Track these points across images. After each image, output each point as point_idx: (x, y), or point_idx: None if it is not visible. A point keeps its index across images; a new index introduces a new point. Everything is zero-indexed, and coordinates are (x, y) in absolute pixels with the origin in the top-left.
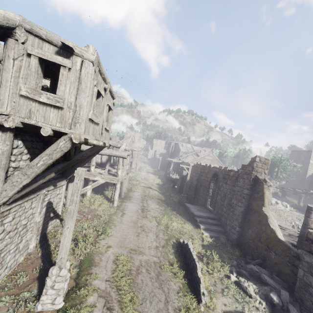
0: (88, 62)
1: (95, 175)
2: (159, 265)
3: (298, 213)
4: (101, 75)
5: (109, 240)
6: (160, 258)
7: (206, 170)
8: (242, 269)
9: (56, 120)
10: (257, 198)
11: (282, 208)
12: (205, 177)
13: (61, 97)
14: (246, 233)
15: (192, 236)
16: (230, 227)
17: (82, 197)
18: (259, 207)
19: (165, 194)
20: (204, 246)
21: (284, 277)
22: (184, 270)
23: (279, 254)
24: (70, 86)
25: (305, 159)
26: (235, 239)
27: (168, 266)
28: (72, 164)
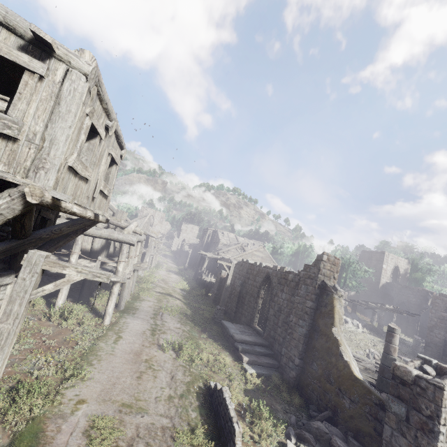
0: (77, 73)
1: (64, 266)
2: (171, 434)
3: (372, 337)
4: (102, 103)
5: (83, 389)
6: (174, 420)
7: (255, 271)
8: (304, 430)
9: (0, 159)
10: (325, 314)
11: (353, 328)
12: (253, 281)
13: (16, 120)
14: (310, 368)
15: (230, 376)
16: (287, 359)
17: (48, 308)
18: (328, 328)
19: (193, 305)
20: (247, 392)
21: (364, 439)
22: (213, 438)
23: (356, 401)
24: (37, 106)
25: (378, 263)
26: (294, 379)
27: (187, 434)
28: (28, 246)
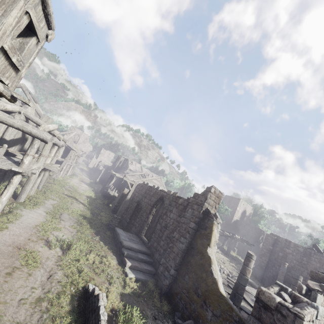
0: None
1: None
2: None
3: (223, 256)
4: None
5: None
6: None
7: (152, 192)
8: None
9: None
10: (204, 235)
11: None
12: (149, 200)
13: None
14: (182, 279)
15: (111, 279)
16: (164, 268)
17: None
18: (204, 247)
19: (93, 211)
20: (123, 296)
21: None
22: None
23: (218, 315)
24: None
25: (234, 205)
26: (167, 286)
27: None
28: None
